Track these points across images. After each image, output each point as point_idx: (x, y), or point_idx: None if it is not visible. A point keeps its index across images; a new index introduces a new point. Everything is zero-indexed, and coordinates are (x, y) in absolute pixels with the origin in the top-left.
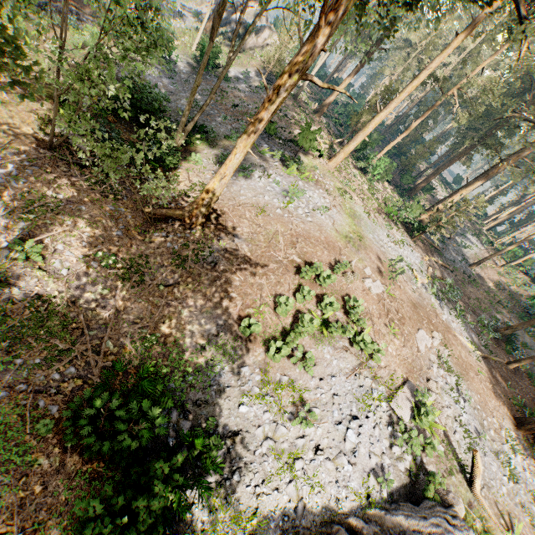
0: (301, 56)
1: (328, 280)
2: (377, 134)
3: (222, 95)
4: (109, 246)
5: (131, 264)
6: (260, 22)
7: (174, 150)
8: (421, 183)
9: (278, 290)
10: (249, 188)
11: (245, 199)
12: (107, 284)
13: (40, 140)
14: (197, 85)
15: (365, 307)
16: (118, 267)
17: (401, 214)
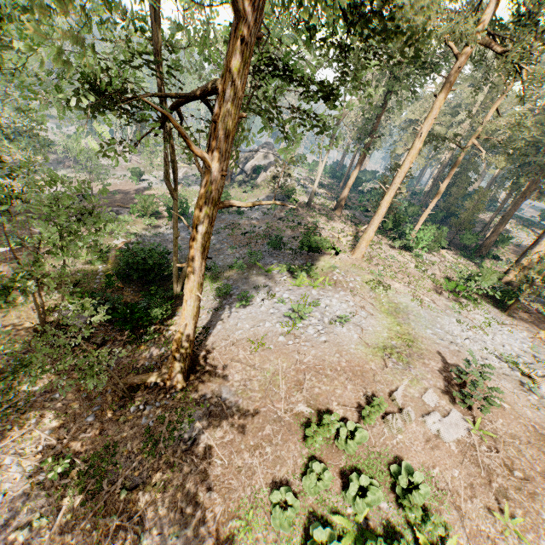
0: (203, 189)
1: (353, 441)
2: (412, 205)
3: (235, 228)
4: (72, 440)
5: (91, 463)
6: (269, 160)
7: (175, 296)
8: (489, 237)
9: (278, 473)
10: (248, 317)
11: (241, 333)
12: (49, 507)
13: (38, 331)
14: (176, 236)
15: (437, 477)
16: (72, 473)
17: (470, 286)
